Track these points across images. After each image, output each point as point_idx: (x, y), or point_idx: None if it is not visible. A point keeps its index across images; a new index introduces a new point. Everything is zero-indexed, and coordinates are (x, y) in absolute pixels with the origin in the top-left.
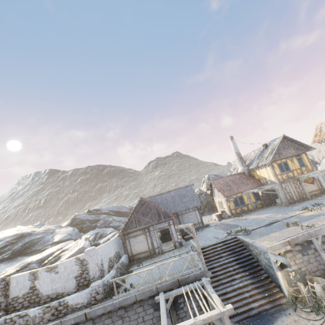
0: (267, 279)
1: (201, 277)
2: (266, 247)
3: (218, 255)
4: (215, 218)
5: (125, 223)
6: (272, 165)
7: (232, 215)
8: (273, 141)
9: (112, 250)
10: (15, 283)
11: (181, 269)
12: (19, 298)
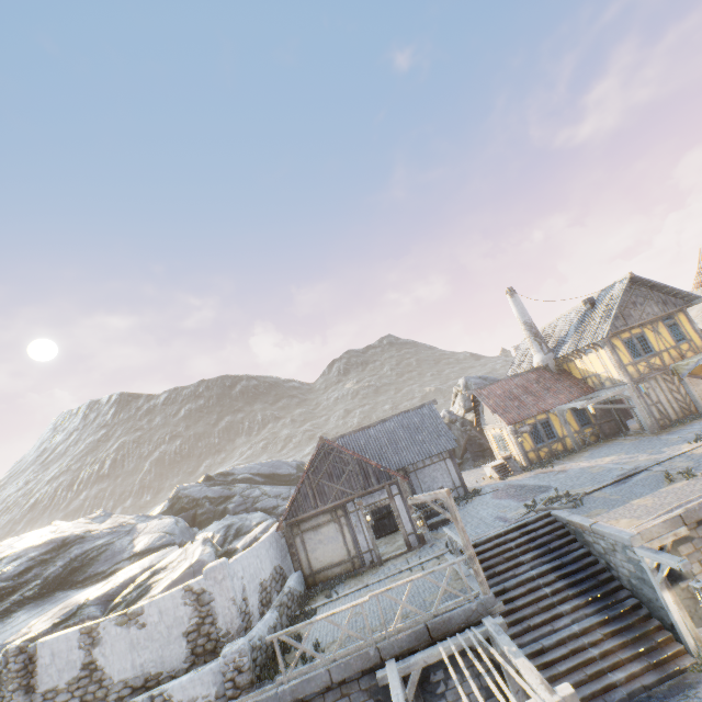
0: (637, 611)
1: (482, 616)
2: (628, 534)
3: (511, 560)
4: (491, 474)
5: (291, 500)
6: (612, 343)
7: (531, 464)
8: (607, 291)
9: (267, 563)
10: (48, 656)
11: (429, 599)
12: (59, 693)
